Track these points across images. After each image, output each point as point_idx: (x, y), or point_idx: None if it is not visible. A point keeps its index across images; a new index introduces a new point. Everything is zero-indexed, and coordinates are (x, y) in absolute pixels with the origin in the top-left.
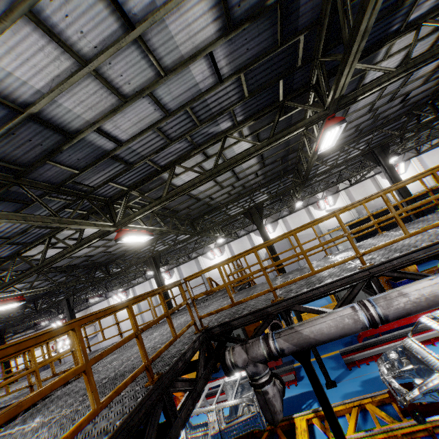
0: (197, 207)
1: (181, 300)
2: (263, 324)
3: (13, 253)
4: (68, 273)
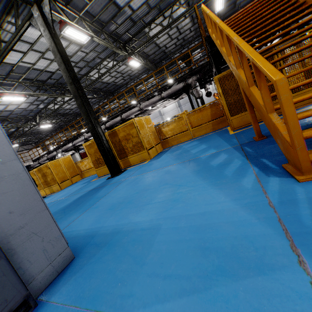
0: (229, 6)
1: (176, 112)
2: None
3: (150, 21)
4: (145, 61)
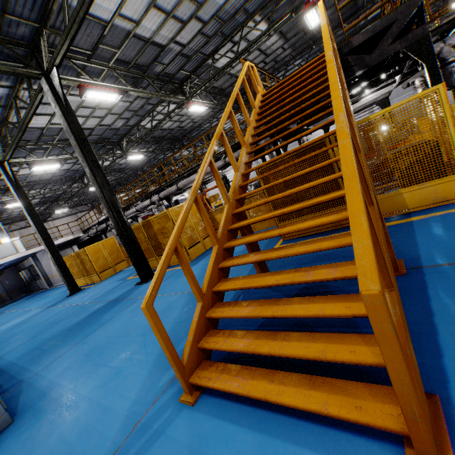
0: None
1: None
2: (454, 29)
3: (212, 51)
4: (219, 97)
